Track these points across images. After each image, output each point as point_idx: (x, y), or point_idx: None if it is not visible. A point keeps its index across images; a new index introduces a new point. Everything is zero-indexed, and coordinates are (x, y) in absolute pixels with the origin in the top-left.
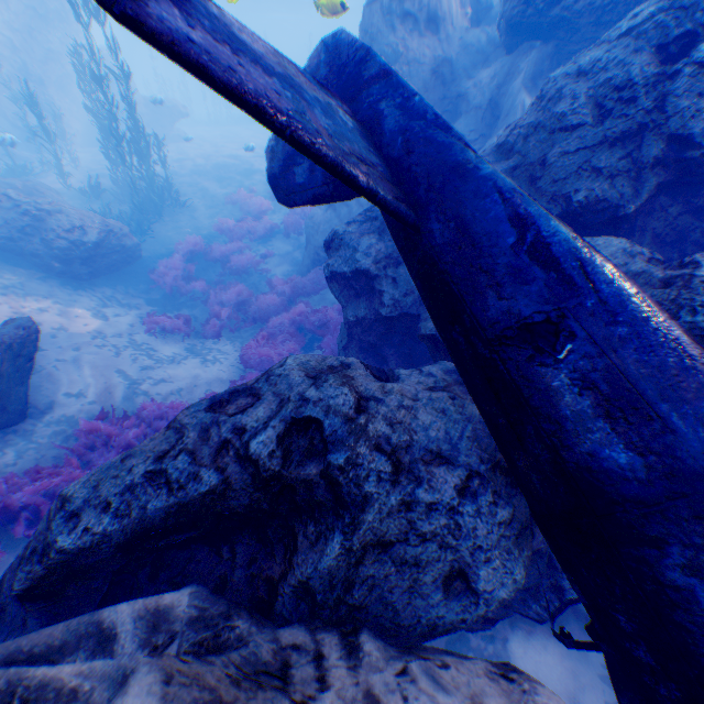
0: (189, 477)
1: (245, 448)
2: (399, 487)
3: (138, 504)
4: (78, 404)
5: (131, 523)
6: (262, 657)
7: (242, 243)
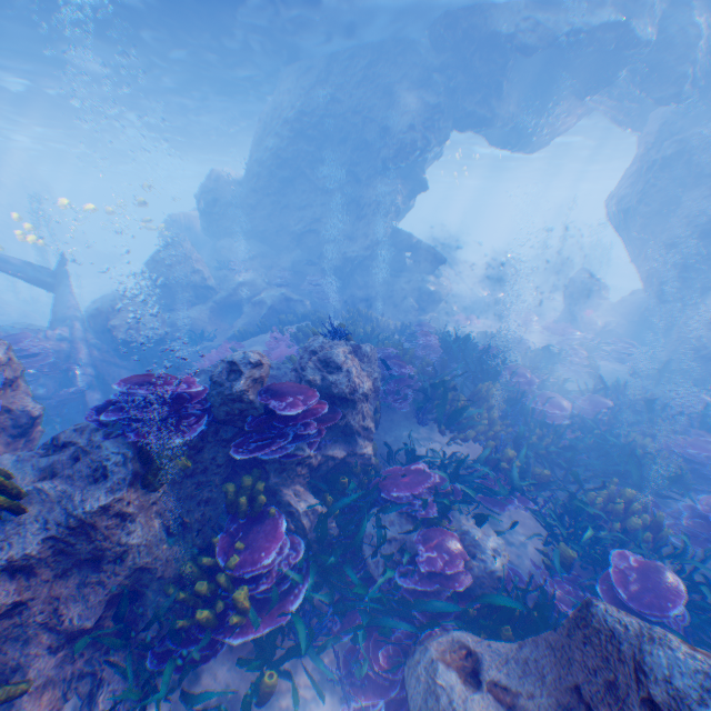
0: None
1: None
2: None
3: None
4: None
5: None
6: None
7: None
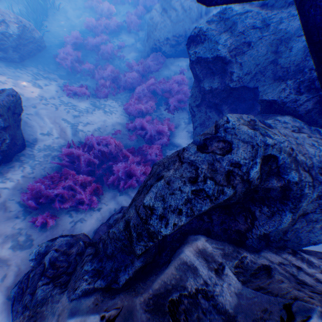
0: (218, 193)
1: (246, 175)
2: (315, 189)
3: (195, 209)
4: (50, 139)
5: (192, 218)
6: (284, 274)
7: (105, 37)
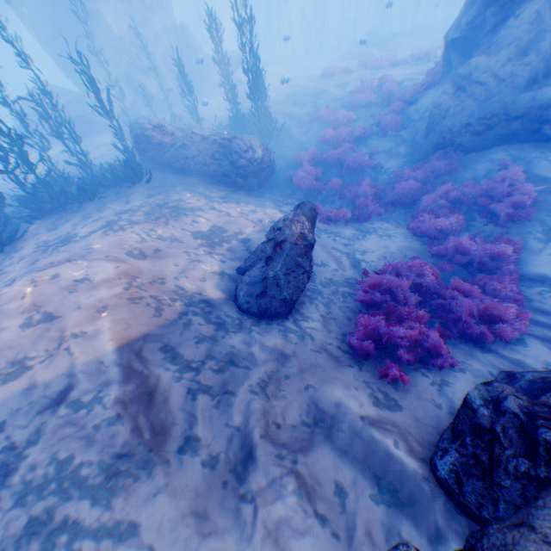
0: None
1: None
2: None
3: None
4: (327, 271)
5: None
6: None
7: (349, 147)
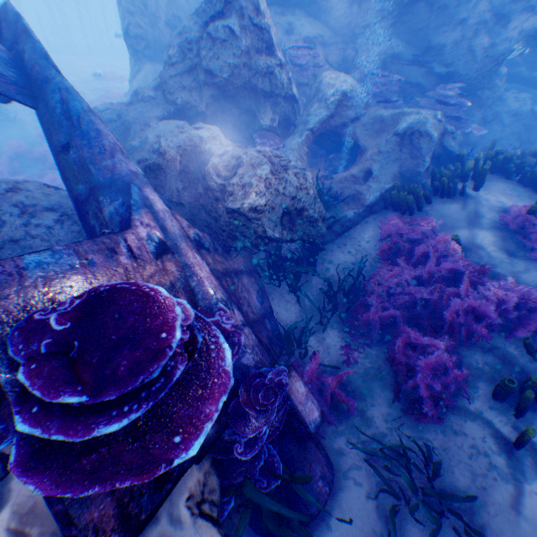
0: None
1: None
2: (24, 219)
3: None
4: None
5: None
6: None
7: None
